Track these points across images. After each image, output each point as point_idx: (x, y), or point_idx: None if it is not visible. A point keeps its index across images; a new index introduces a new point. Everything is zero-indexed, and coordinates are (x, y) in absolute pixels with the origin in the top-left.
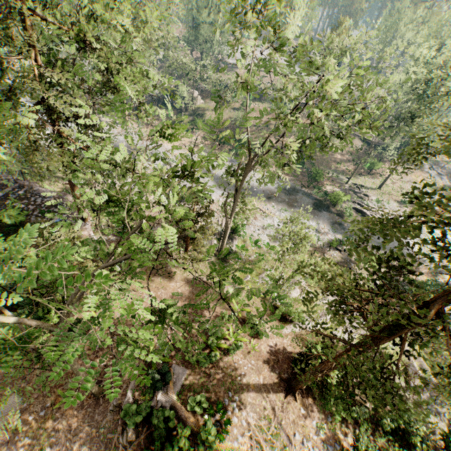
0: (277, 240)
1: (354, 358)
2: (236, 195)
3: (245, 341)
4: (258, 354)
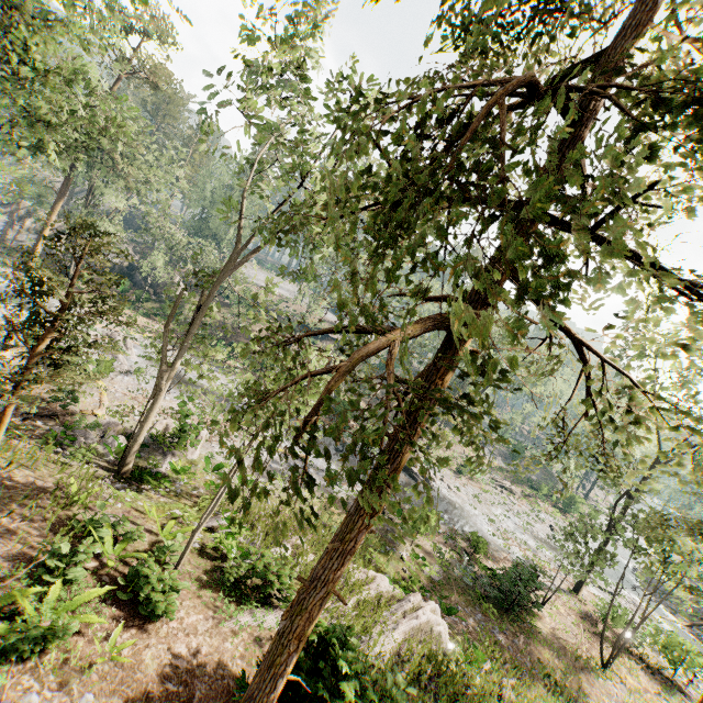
0: (262, 476)
1: (396, 344)
2: (194, 315)
3: (91, 622)
4: (125, 672)
